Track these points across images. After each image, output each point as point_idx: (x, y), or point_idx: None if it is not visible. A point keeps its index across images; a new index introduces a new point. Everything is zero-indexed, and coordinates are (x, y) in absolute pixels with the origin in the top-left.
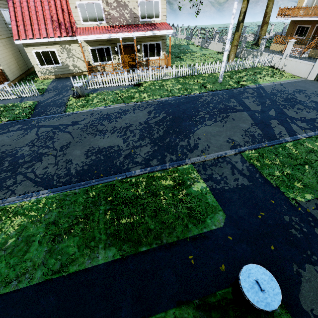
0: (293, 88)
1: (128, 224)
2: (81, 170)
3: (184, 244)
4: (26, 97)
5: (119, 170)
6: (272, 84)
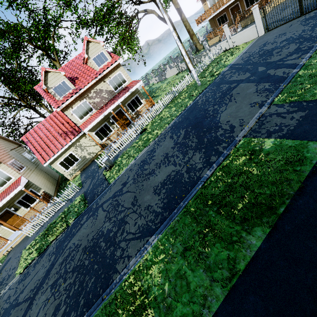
0: (257, 48)
1: (247, 205)
2: (163, 204)
3: (311, 182)
4: (72, 197)
5: (192, 183)
6: (238, 58)
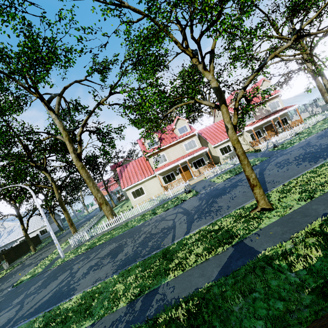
0: None
1: None
2: None
3: None
4: (238, 163)
5: None
6: None
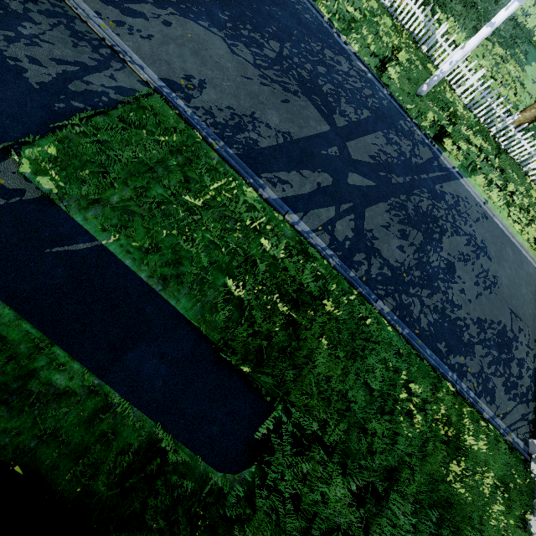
0: (483, 236)
1: None
2: None
3: None
4: None
5: None
6: (476, 200)
